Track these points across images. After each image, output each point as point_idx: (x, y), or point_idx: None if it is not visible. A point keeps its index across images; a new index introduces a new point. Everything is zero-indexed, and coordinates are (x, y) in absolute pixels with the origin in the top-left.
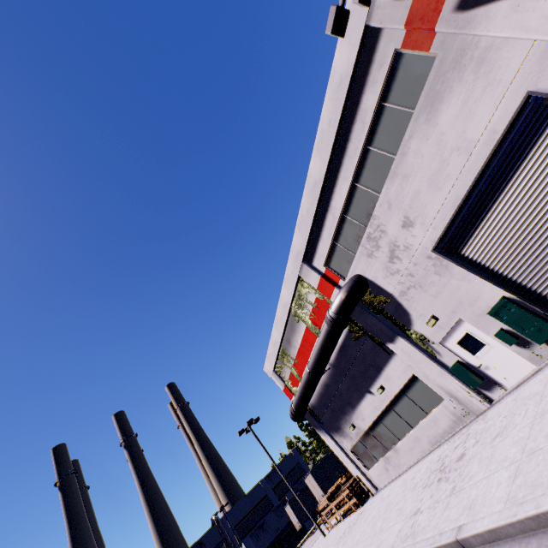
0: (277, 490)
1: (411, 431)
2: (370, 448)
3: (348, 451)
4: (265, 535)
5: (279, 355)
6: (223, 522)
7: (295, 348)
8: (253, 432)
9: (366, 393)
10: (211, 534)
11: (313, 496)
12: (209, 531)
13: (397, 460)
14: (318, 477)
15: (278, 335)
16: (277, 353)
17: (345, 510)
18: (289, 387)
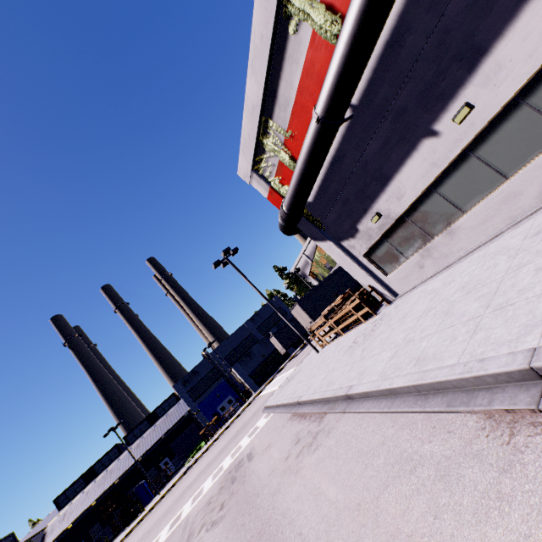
0: (261, 329)
1: (503, 186)
2: (398, 244)
3: (359, 258)
4: (252, 361)
5: (260, 137)
6: (213, 356)
7: (288, 105)
8: (231, 264)
9: (420, 140)
10: (203, 365)
11: (297, 328)
12: (201, 363)
13: (448, 247)
14: (306, 307)
15: (257, 87)
16: (257, 131)
17: (346, 325)
18: (277, 189)
